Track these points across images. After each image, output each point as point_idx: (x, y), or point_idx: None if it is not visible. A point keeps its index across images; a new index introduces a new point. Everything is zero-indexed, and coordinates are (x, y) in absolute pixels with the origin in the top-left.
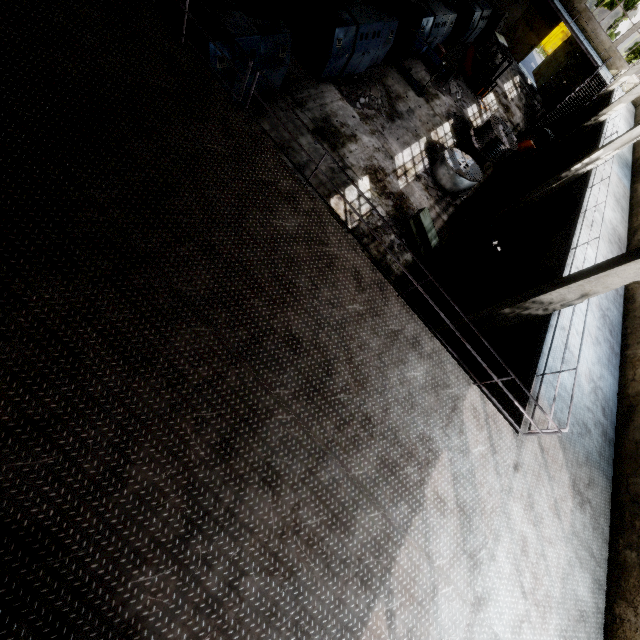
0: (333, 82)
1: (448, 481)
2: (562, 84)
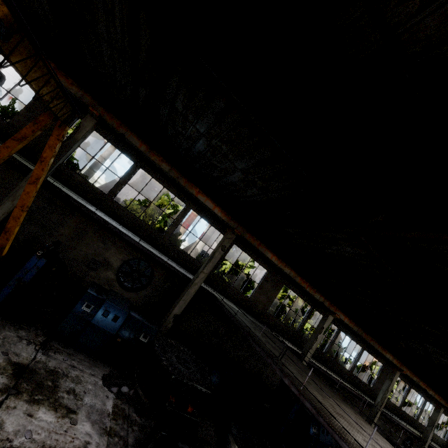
0: None
1: None
2: None
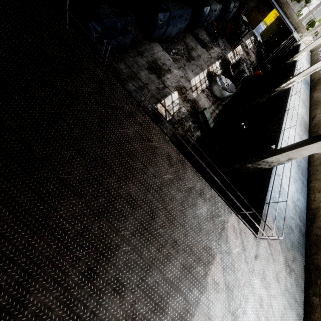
0: (158, 41)
1: (220, 271)
2: (275, 40)
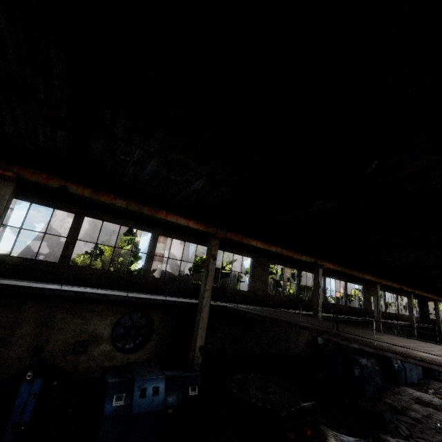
0: (405, 386)
1: None
2: None
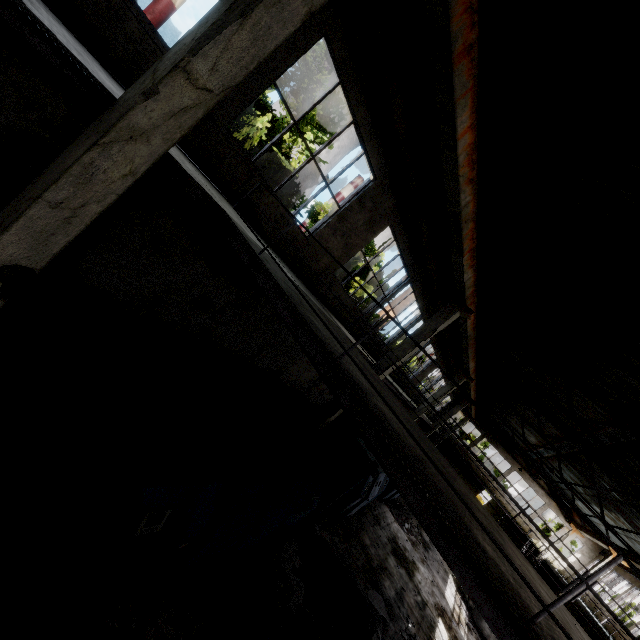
0: (386, 503)
1: None
2: None
